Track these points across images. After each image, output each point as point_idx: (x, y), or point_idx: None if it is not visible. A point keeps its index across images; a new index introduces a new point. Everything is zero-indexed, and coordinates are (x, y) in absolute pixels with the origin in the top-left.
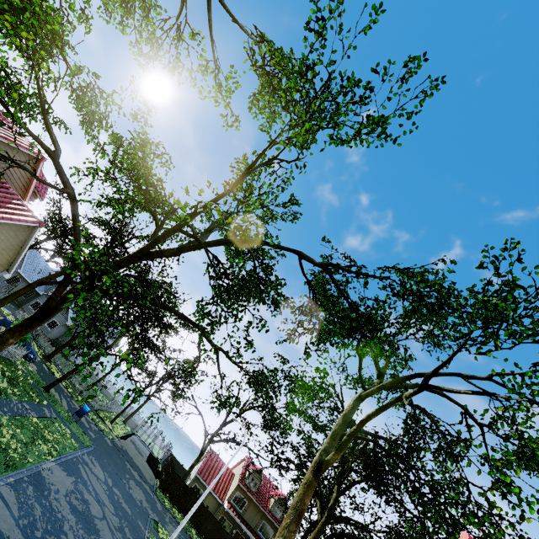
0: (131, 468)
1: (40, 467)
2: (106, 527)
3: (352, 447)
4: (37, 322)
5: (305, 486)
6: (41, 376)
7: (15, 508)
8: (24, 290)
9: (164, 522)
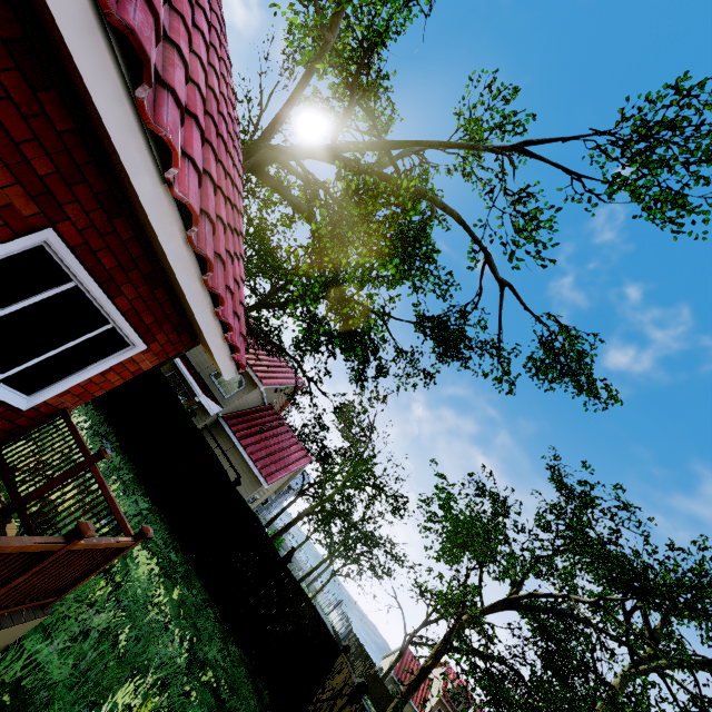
0: None
1: None
2: None
3: None
4: (422, 681)
5: None
6: None
7: None
8: (296, 522)
9: None
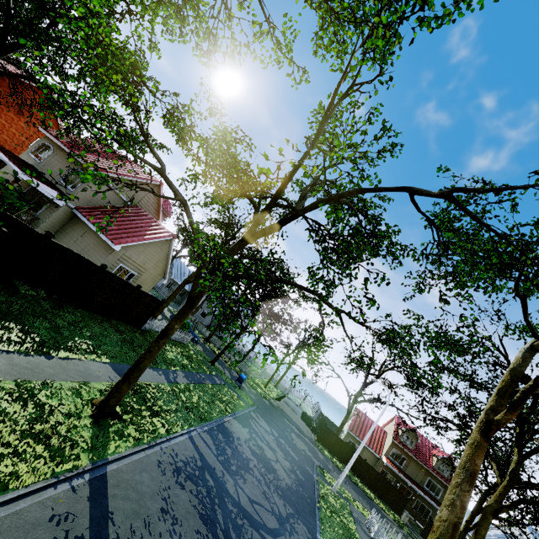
0: (290, 424)
1: (223, 420)
2: (281, 468)
3: (531, 406)
4: (188, 310)
5: (472, 446)
6: (207, 354)
7: (213, 448)
8: (178, 290)
9: (328, 469)
